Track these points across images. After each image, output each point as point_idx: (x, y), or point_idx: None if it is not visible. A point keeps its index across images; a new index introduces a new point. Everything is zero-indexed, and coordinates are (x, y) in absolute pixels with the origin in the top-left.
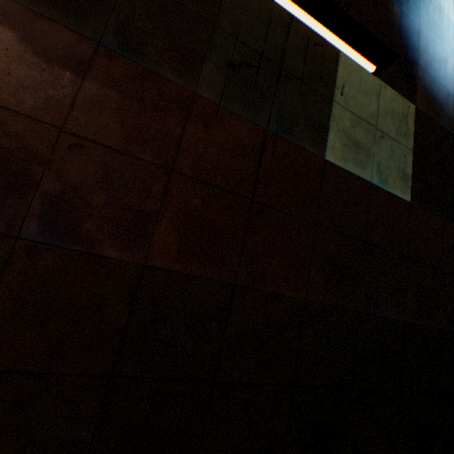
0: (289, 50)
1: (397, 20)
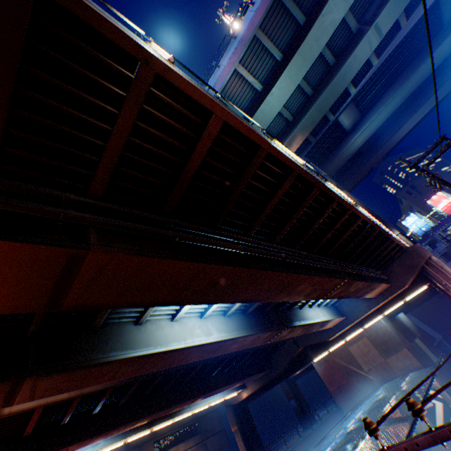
0: (418, 348)
1: (400, 322)
